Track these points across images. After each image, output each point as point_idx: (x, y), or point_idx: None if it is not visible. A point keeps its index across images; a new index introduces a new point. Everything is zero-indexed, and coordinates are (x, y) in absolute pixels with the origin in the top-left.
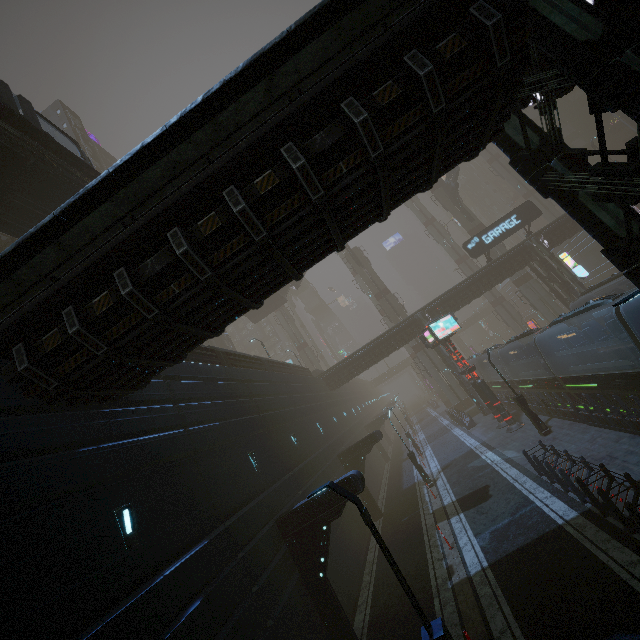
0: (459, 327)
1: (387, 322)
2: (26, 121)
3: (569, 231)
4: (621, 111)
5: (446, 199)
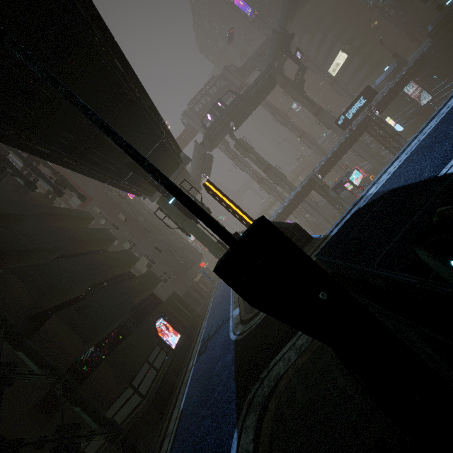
0: (363, 176)
1: (264, 188)
2: (124, 55)
3: (388, 103)
4: (389, 17)
5: (294, 93)
